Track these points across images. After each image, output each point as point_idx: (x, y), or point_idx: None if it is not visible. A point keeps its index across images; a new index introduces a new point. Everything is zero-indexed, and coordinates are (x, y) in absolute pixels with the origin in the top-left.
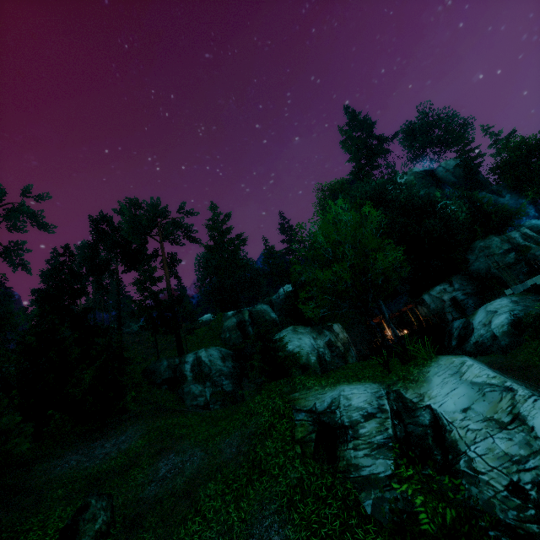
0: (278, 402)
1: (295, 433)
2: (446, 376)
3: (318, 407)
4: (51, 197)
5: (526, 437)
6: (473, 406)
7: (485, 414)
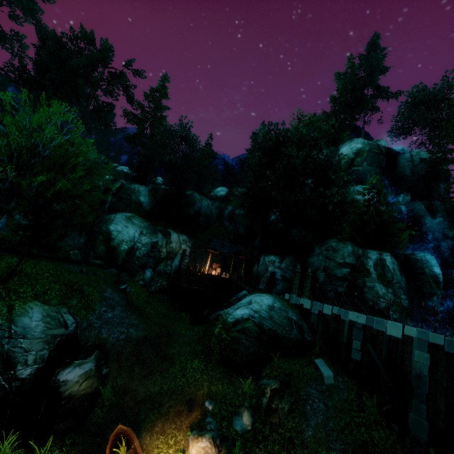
0: None
1: None
2: None
3: None
4: (54, 2)
5: None
6: None
7: None
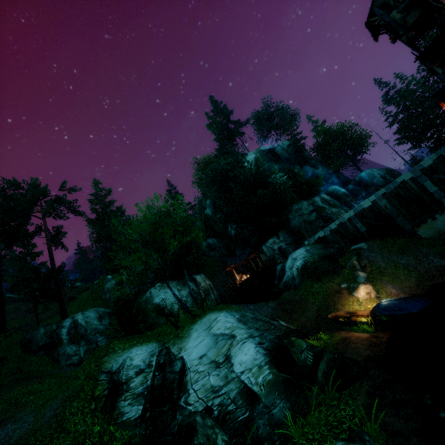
0: (93, 366)
1: (96, 391)
2: (201, 331)
3: (113, 368)
4: None
5: (227, 372)
6: (208, 353)
7: (212, 358)
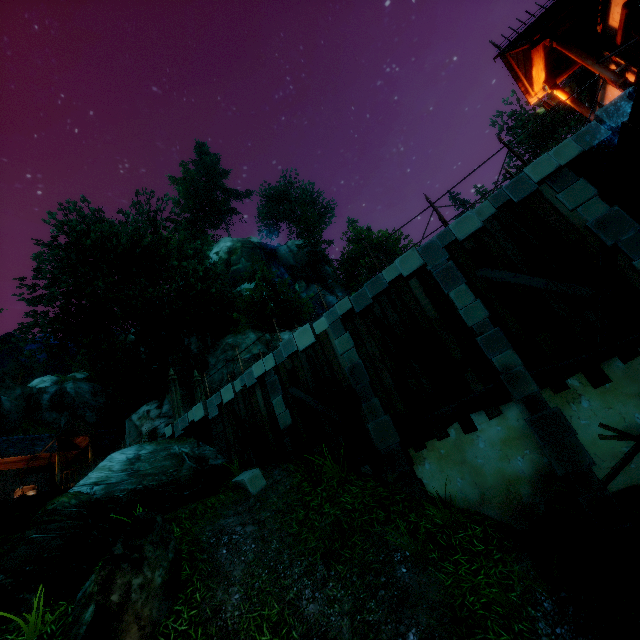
0: None
1: None
2: None
3: None
4: None
5: None
6: None
7: None
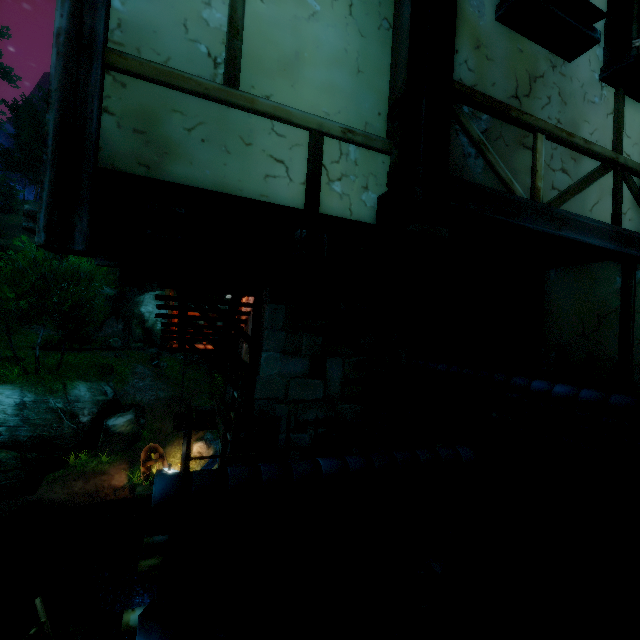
0: None
1: None
2: None
3: None
4: (10, 36)
5: None
6: None
7: None
